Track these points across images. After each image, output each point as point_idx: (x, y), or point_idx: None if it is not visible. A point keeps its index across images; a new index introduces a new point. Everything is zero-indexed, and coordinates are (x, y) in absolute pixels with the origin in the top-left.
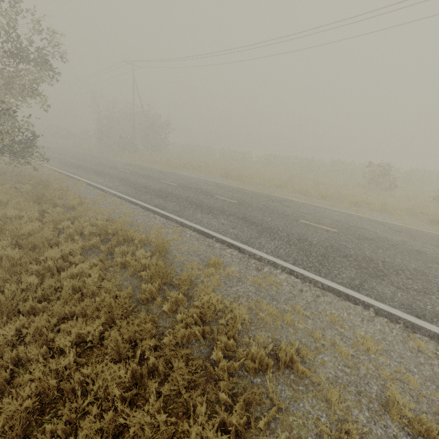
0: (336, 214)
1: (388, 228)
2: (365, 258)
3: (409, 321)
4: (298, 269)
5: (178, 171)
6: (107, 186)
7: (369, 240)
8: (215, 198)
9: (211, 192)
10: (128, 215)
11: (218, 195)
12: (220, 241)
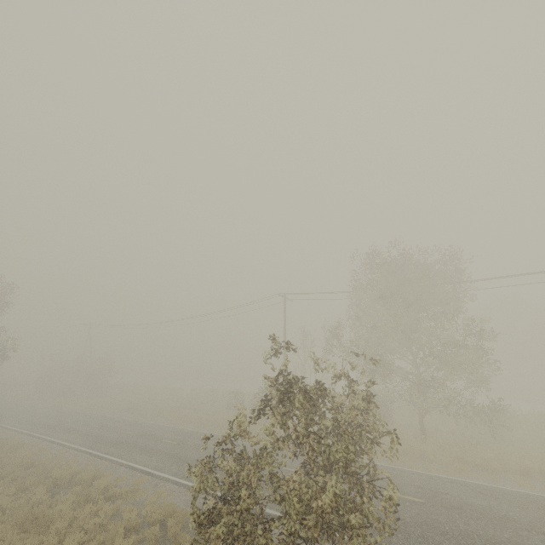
0: (156, 427)
1: (172, 430)
2: (123, 441)
3: (100, 455)
4: (81, 448)
5: (92, 411)
6: (14, 426)
7: (143, 435)
8: (87, 425)
9: (91, 422)
10: (16, 439)
11: (93, 423)
12: (59, 443)
